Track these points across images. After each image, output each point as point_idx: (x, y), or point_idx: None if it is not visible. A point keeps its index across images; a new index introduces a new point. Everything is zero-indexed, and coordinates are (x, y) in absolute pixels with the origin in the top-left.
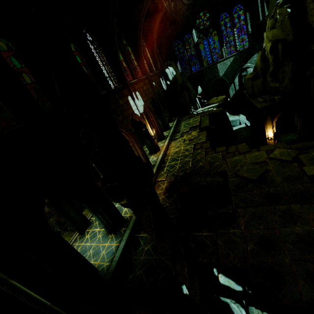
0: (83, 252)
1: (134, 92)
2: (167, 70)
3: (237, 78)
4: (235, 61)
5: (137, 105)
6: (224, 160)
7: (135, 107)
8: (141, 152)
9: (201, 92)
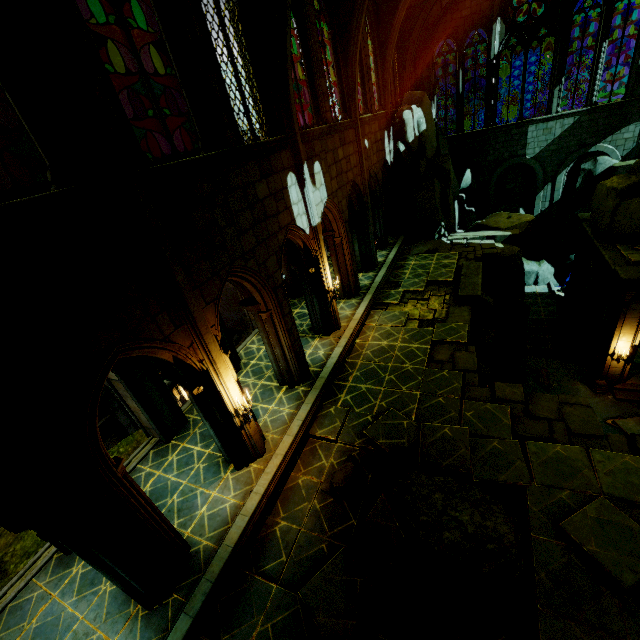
0: (42, 635)
1: (307, 163)
2: (406, 113)
3: (566, 173)
4: (575, 129)
5: (309, 201)
6: (518, 439)
7: (301, 206)
8: (287, 340)
9: (468, 186)
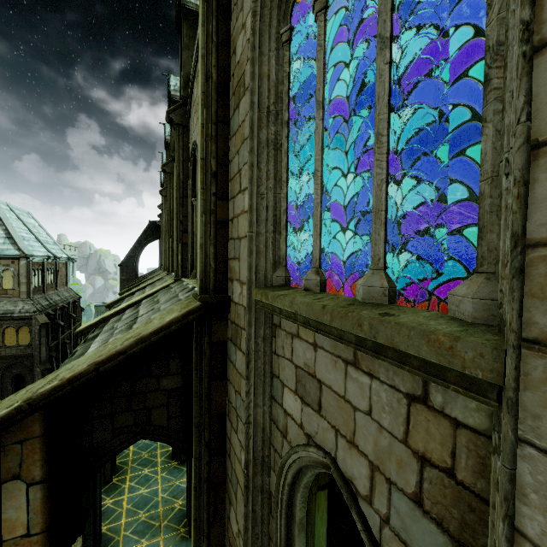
0: None
1: None
2: None
3: None
4: None
5: None
6: None
7: None
8: None
9: None
